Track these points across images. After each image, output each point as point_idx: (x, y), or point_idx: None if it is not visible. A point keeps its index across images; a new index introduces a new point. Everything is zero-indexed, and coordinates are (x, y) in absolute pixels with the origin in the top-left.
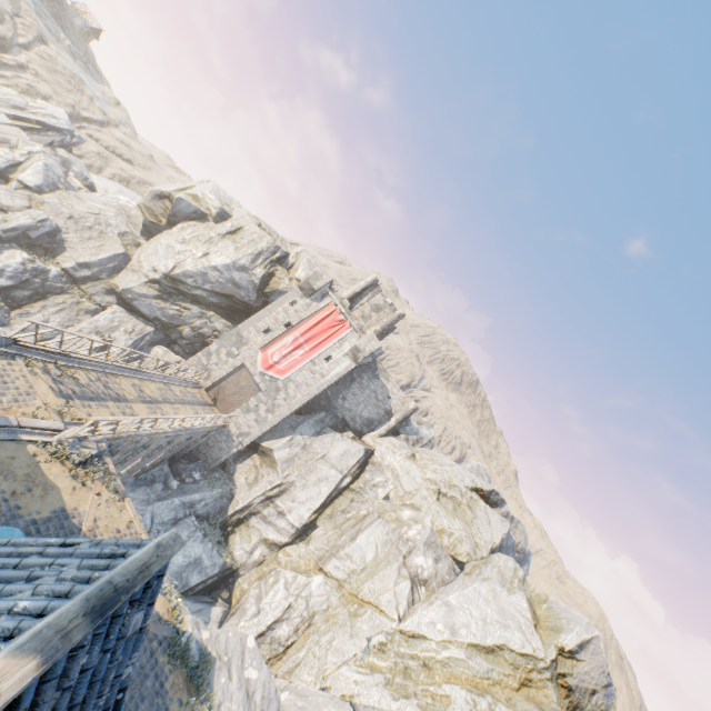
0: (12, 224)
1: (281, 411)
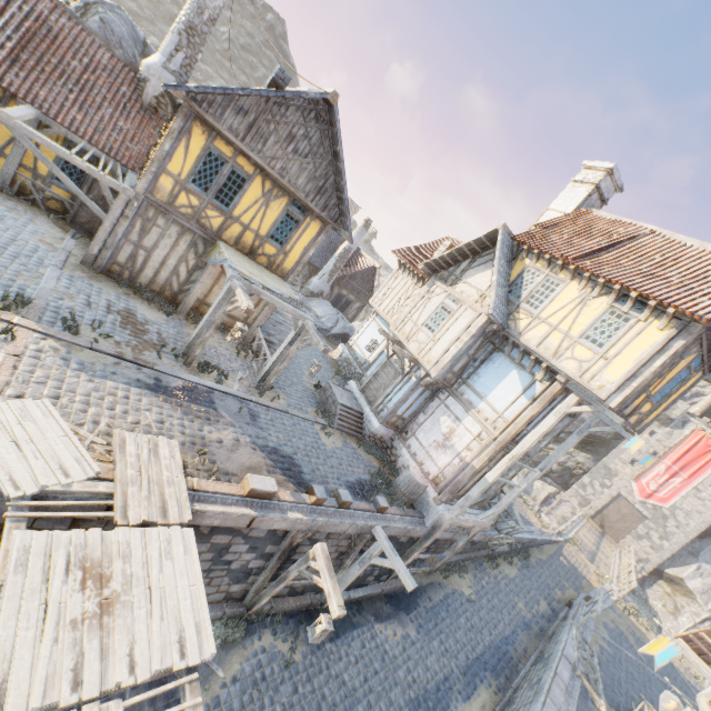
0: None
1: (676, 538)
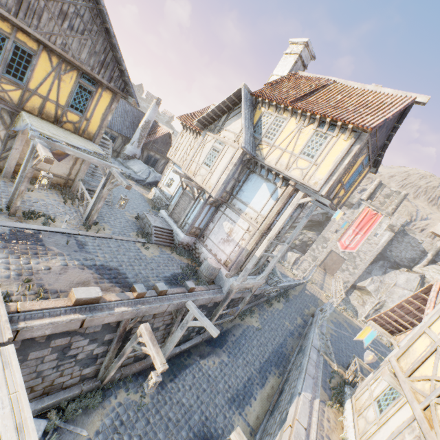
0: None
1: (360, 267)
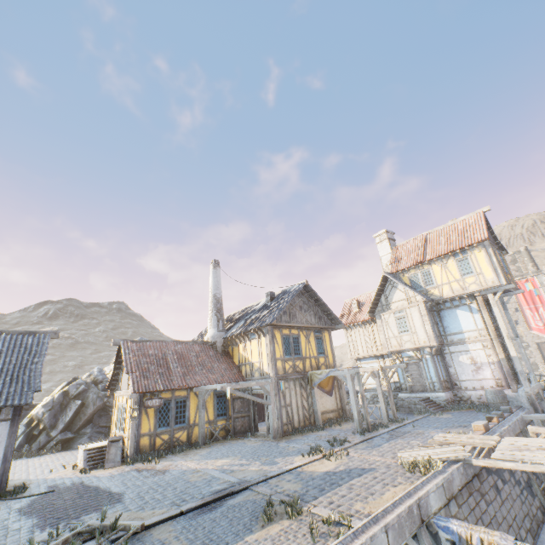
0: None
1: None
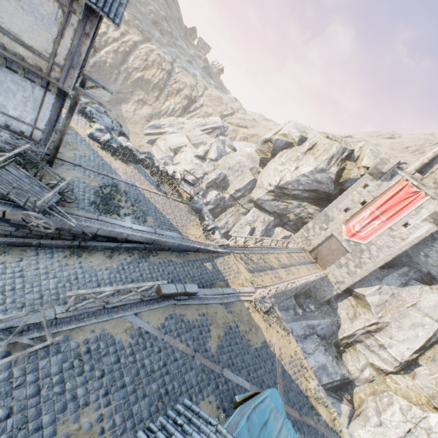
0: (210, 180)
1: (367, 267)
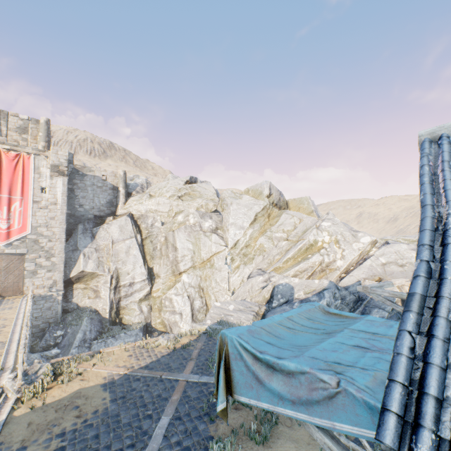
0: None
1: (57, 249)
